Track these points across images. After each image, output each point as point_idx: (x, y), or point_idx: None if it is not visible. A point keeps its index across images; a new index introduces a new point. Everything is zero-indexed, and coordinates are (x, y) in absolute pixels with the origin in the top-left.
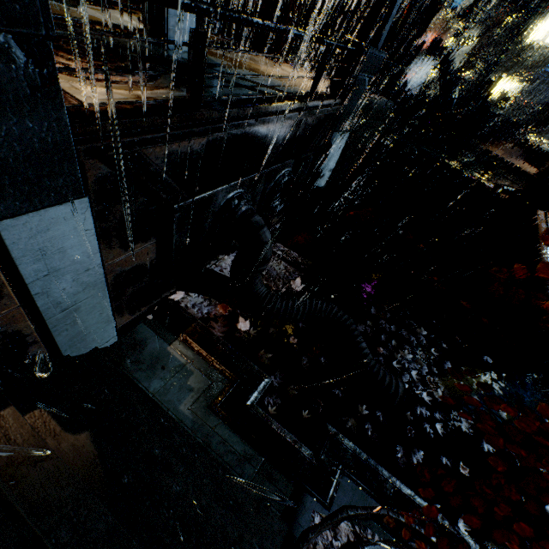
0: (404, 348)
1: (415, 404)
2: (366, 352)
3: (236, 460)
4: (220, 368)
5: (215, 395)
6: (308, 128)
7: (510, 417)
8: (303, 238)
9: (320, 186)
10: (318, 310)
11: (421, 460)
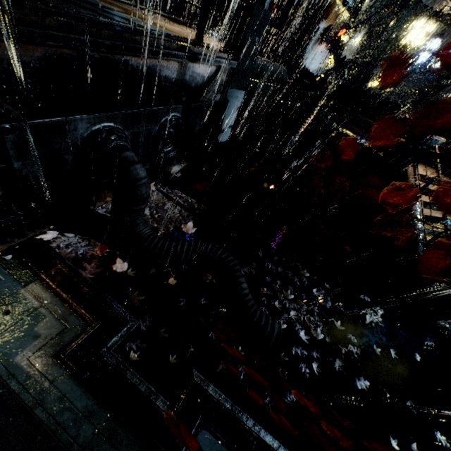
0: (287, 289)
1: (292, 344)
2: (246, 292)
3: (73, 419)
4: (80, 311)
5: (66, 341)
6: (197, 77)
7: (383, 353)
8: (202, 187)
9: (221, 141)
10: (203, 251)
11: (292, 403)
